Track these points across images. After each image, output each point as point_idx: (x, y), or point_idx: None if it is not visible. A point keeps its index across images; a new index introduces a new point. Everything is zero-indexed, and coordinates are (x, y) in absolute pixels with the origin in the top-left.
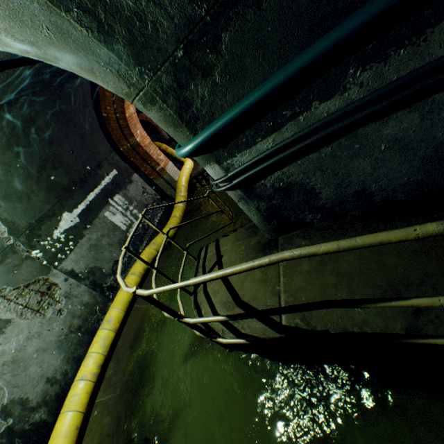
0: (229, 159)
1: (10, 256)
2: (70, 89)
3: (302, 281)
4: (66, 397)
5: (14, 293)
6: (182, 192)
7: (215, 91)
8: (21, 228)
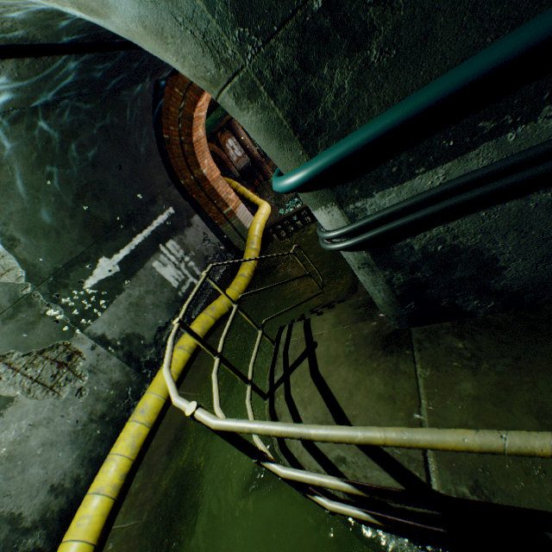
0: (360, 201)
1: (24, 309)
2: (126, 99)
3: (465, 413)
4: (73, 515)
5: (22, 361)
6: (254, 244)
7: (363, 80)
8: (43, 273)
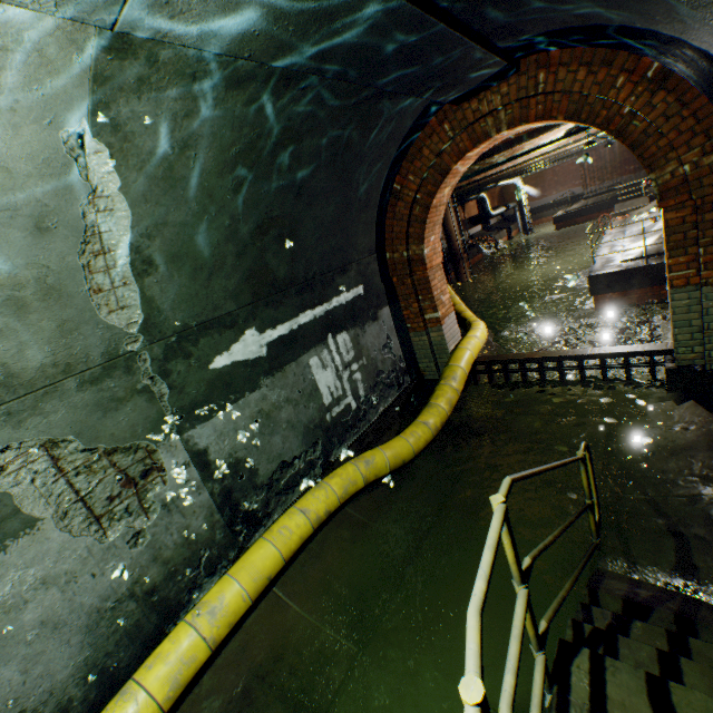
0: None
1: (116, 374)
2: (383, 114)
3: None
4: None
5: (77, 459)
6: (455, 380)
7: None
8: (166, 327)
